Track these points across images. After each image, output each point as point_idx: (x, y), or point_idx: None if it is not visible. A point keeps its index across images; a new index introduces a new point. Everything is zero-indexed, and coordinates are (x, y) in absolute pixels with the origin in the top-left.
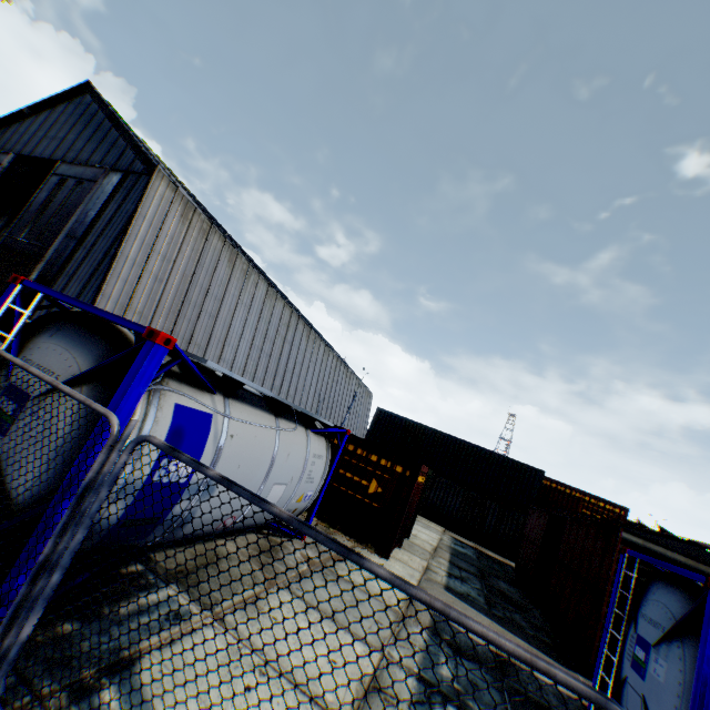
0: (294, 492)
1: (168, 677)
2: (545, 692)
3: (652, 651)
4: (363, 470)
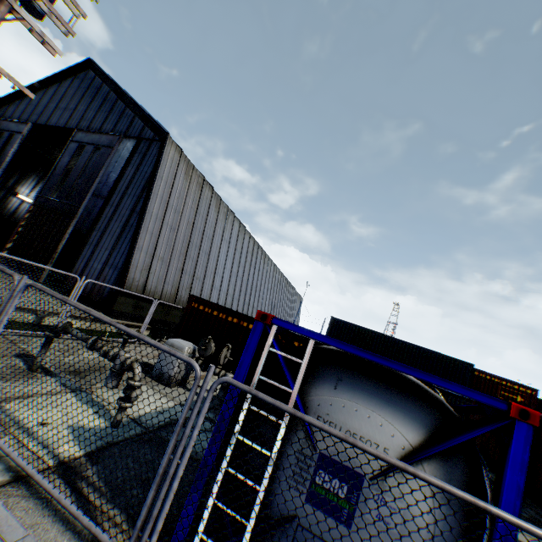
0: None
1: None
2: None
3: None
4: None
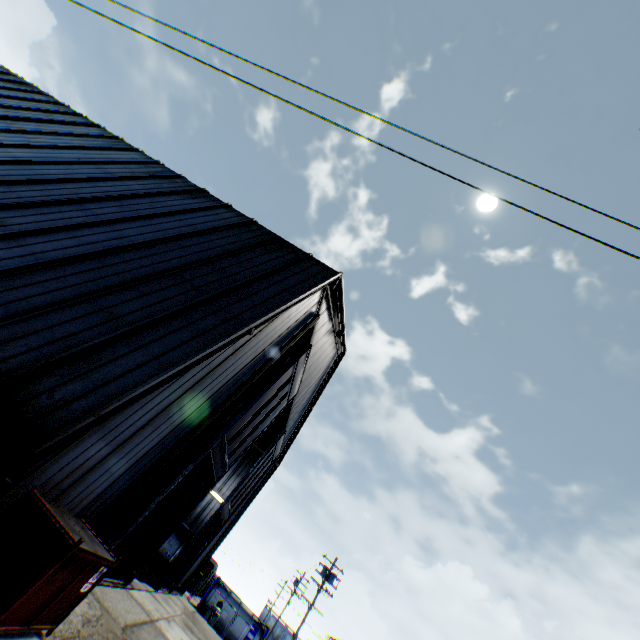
0: None
1: None
2: None
3: None
4: None
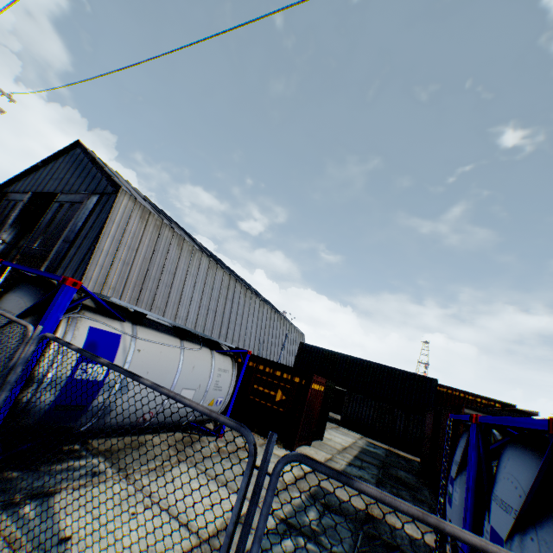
0: (204, 396)
1: (74, 503)
2: (401, 538)
3: (454, 483)
4: (271, 384)
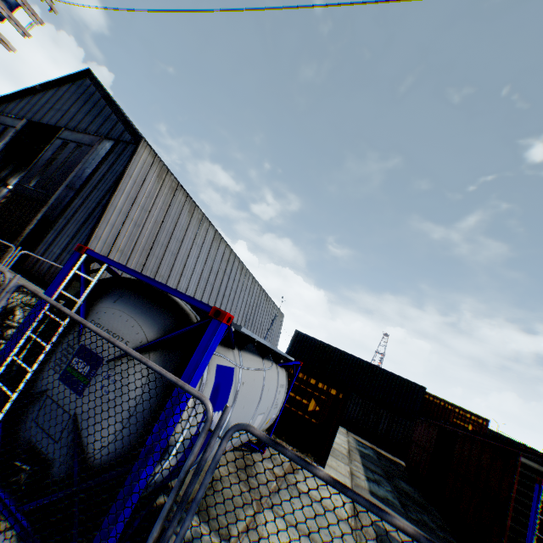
0: (266, 417)
1: None
2: None
3: None
4: (303, 391)
